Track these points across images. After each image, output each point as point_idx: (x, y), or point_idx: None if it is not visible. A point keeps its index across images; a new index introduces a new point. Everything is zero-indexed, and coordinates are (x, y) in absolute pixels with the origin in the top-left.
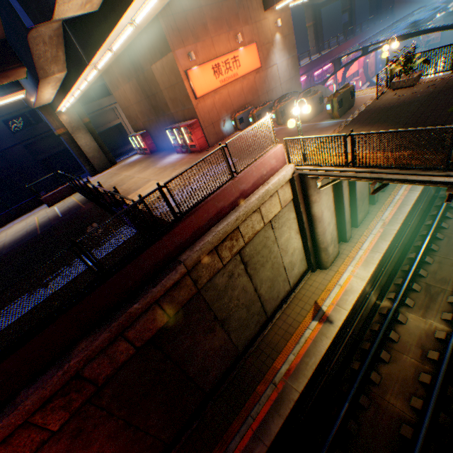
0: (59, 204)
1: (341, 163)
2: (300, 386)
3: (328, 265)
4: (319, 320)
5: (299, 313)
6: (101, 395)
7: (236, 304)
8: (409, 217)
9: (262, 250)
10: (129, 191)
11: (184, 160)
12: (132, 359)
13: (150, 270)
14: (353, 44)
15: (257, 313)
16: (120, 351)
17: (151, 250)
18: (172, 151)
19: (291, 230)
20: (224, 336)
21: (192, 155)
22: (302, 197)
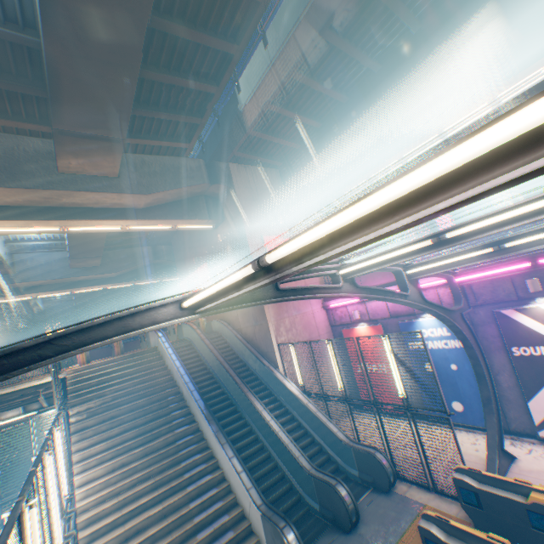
0: None
1: None
2: None
3: None
4: None
5: None
6: None
7: None
8: None
9: None
10: None
11: None
12: None
13: None
14: None
15: None
16: None
17: None
18: None
19: None
20: None
21: None
22: None
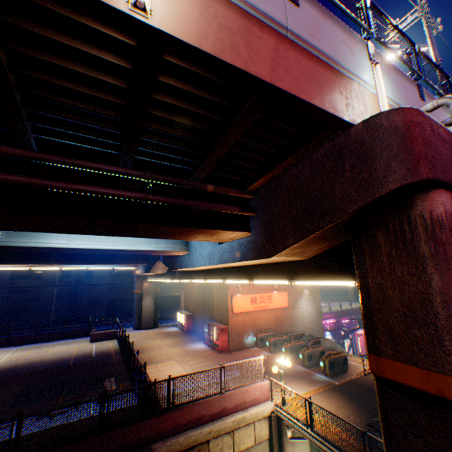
0: (98, 343)
1: (303, 420)
2: None
3: None
4: None
5: None
6: None
7: None
8: None
9: None
10: (152, 359)
11: (205, 352)
12: None
13: (129, 442)
14: None
15: None
16: None
17: (139, 423)
18: (202, 338)
19: None
20: None
21: (214, 350)
22: (278, 440)
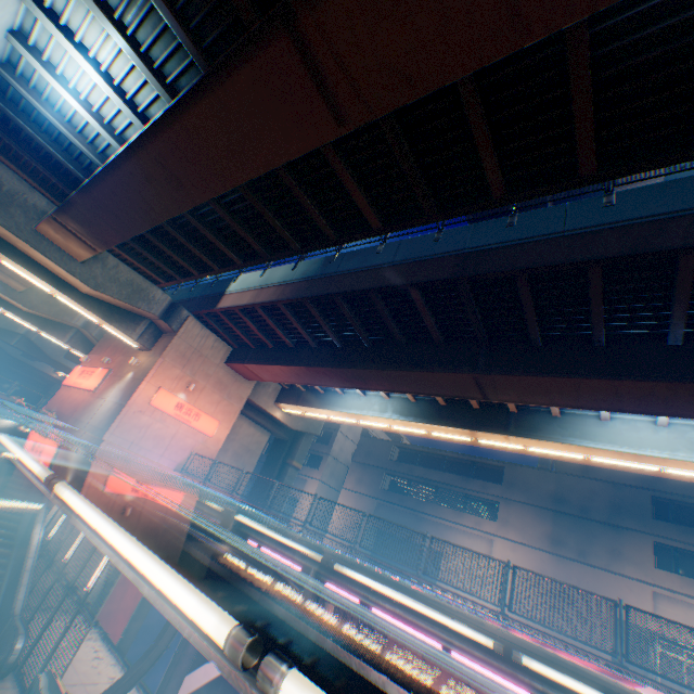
0: None
1: None
2: None
3: None
4: None
5: None
6: None
7: None
8: None
9: None
10: None
11: None
12: None
13: None
14: None
15: None
16: None
17: None
18: None
19: None
20: None
21: None
22: None
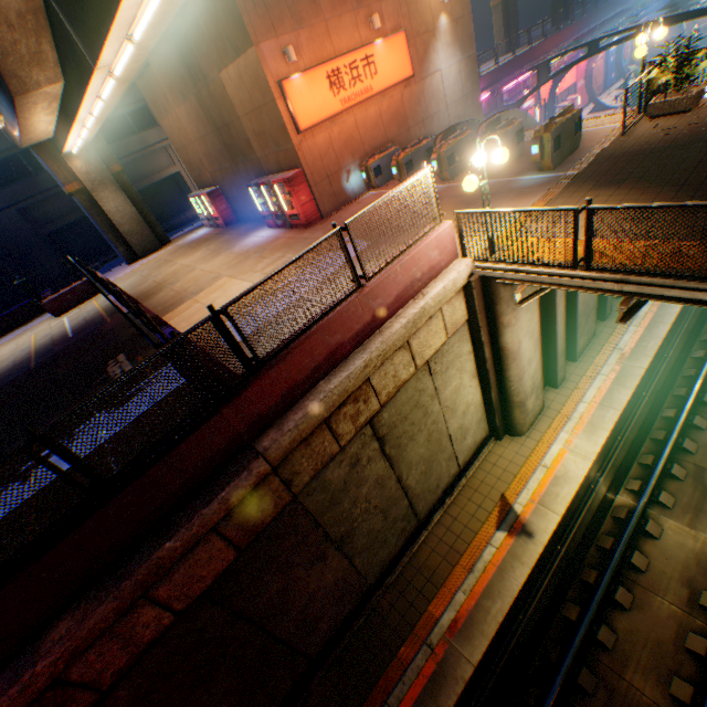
0: (71, 313)
1: (564, 260)
2: (475, 653)
3: (524, 430)
4: (509, 531)
5: (473, 516)
6: (110, 703)
7: (365, 508)
8: (665, 344)
9: (412, 413)
10: (184, 295)
11: (279, 240)
12: (169, 632)
13: (199, 470)
14: (570, 36)
15: (402, 518)
16: (144, 624)
17: (199, 435)
18: (260, 224)
19: (463, 373)
20: (342, 564)
21: (294, 232)
22: (485, 316)
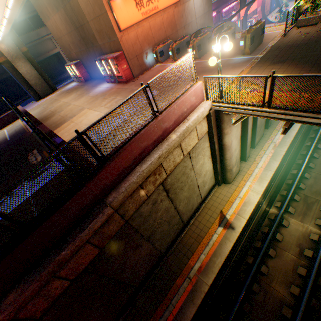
0: (8, 127)
1: (258, 103)
2: (209, 280)
3: (231, 181)
4: (224, 227)
5: (208, 220)
6: None
7: (160, 222)
8: (294, 140)
9: (181, 177)
10: (65, 118)
11: (113, 90)
12: (68, 289)
13: (77, 215)
14: None
15: (176, 224)
16: (55, 288)
17: (75, 198)
18: (103, 80)
19: (205, 157)
20: (149, 247)
21: (120, 85)
22: (216, 129)
